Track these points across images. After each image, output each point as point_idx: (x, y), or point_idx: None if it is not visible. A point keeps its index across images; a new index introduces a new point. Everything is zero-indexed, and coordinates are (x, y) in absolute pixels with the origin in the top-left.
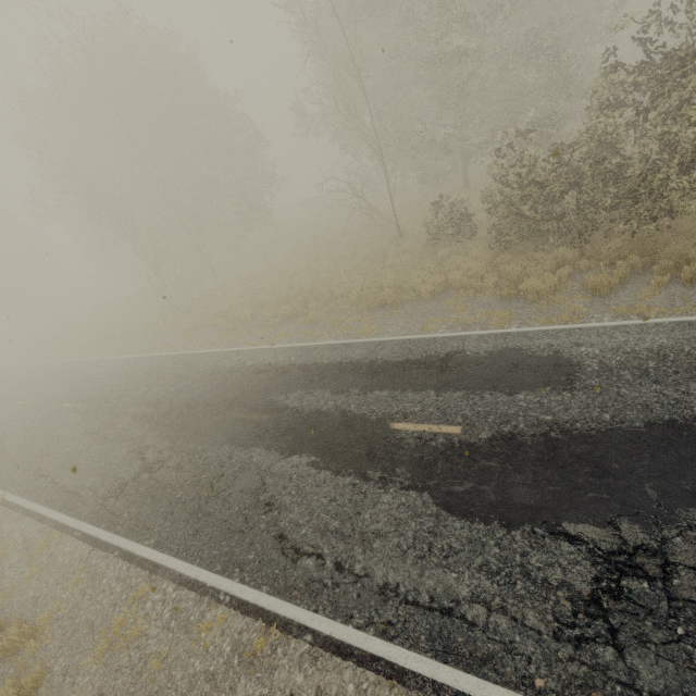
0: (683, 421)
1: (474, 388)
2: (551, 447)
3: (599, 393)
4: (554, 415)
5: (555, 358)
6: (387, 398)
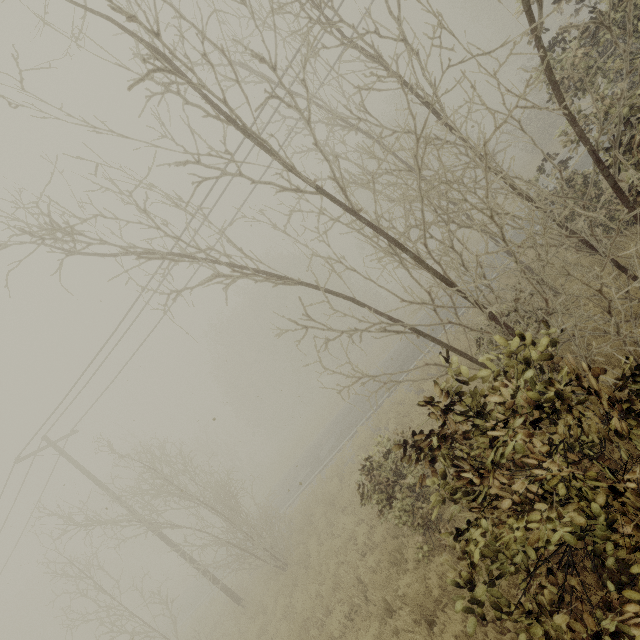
0: None
1: None
2: None
3: None
4: None
5: None
6: None
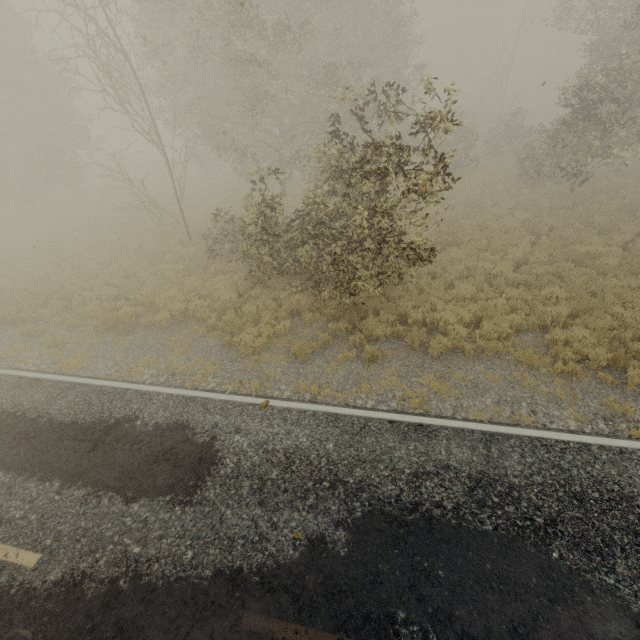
0: (247, 572)
1: (102, 485)
2: (106, 606)
3: (207, 513)
4: (144, 546)
5: (206, 447)
6: (2, 488)
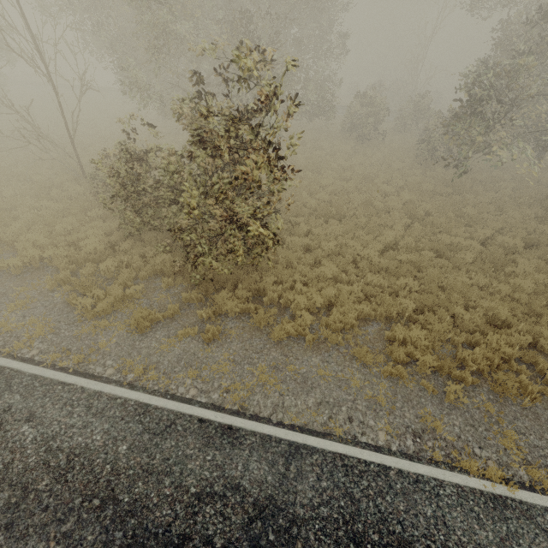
0: None
1: None
2: None
3: None
4: None
5: None
6: None
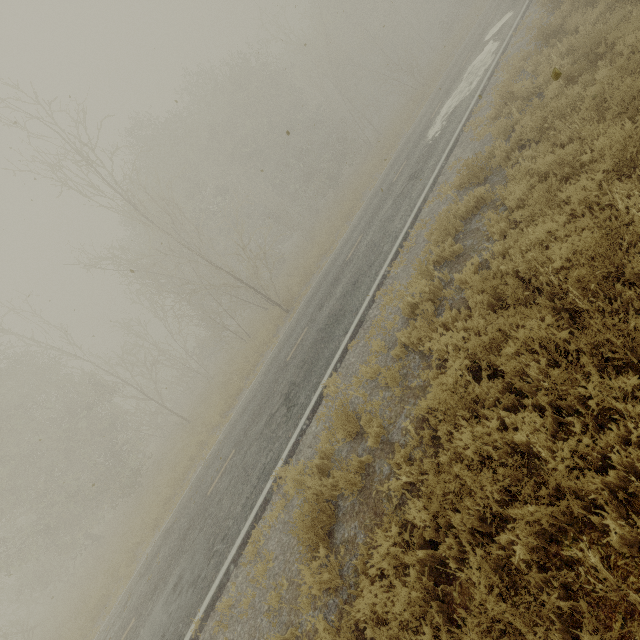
0: None
1: None
2: None
3: None
4: None
5: None
6: None
